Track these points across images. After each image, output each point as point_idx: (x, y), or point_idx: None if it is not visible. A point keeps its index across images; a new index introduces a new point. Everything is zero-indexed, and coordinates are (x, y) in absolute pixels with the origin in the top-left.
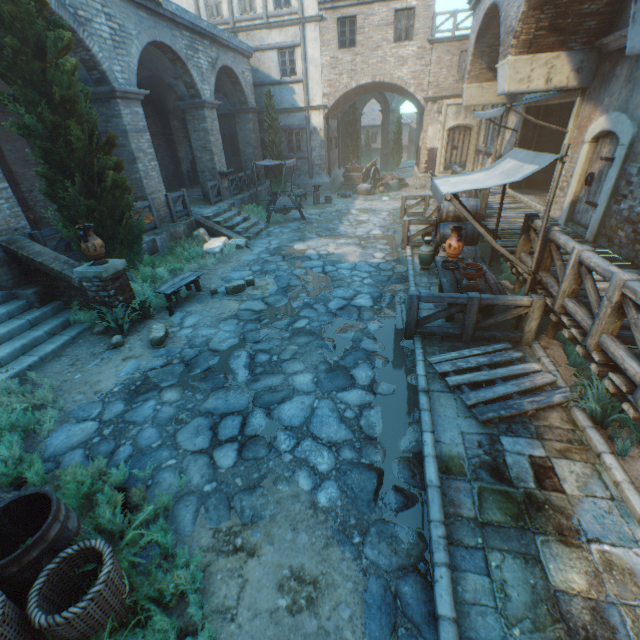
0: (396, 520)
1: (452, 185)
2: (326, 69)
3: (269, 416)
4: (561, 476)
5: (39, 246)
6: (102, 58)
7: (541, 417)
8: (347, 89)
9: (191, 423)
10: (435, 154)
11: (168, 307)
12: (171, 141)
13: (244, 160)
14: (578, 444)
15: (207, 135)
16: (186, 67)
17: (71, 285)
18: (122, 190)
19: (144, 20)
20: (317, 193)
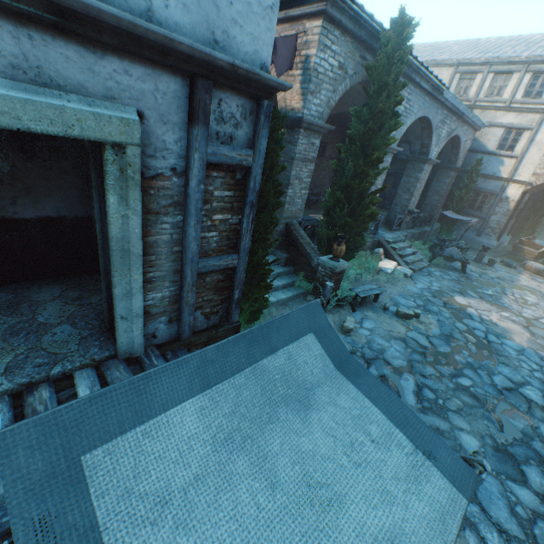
0: None
1: None
2: None
3: None
4: None
5: (302, 231)
6: None
7: None
8: None
9: None
10: None
11: (350, 303)
12: None
13: (425, 203)
14: None
15: (416, 182)
16: (431, 134)
17: (307, 262)
18: (370, 218)
19: (425, 102)
20: (483, 253)
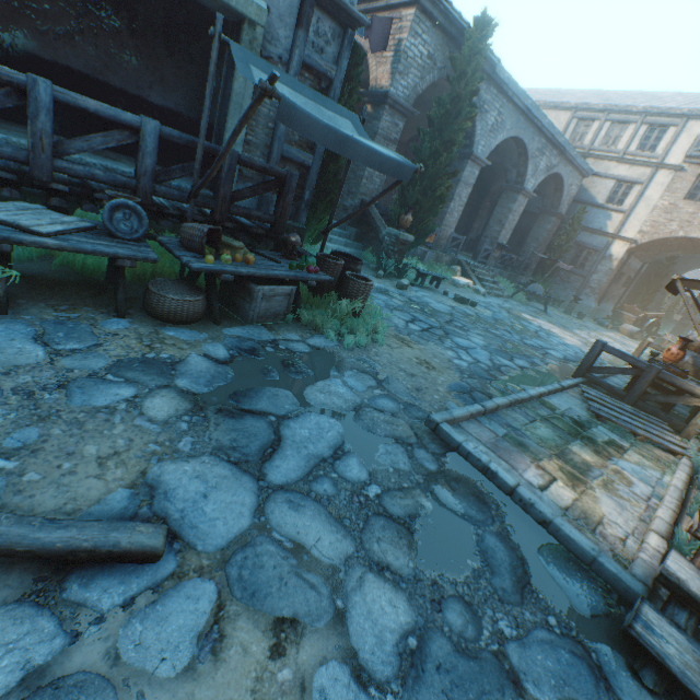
0: (492, 387)
1: (694, 288)
2: (657, 211)
3: (446, 334)
4: (628, 454)
5: (376, 211)
6: (478, 134)
7: (647, 446)
8: (670, 235)
9: (402, 312)
10: None
11: (412, 283)
12: (474, 213)
13: (523, 250)
14: (663, 464)
15: (508, 213)
16: (527, 161)
17: (376, 237)
18: (440, 201)
19: (519, 123)
20: (573, 304)
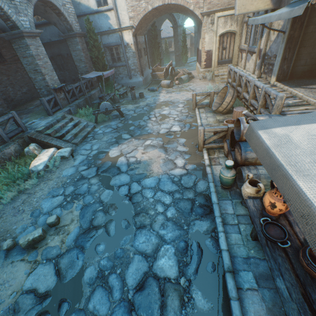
0: None
1: None
2: None
3: None
4: None
5: None
6: None
7: None
8: (145, 12)
9: None
10: (211, 54)
11: None
12: None
13: (80, 72)
14: None
15: (34, 60)
16: None
17: None
18: None
19: None
20: (133, 92)
